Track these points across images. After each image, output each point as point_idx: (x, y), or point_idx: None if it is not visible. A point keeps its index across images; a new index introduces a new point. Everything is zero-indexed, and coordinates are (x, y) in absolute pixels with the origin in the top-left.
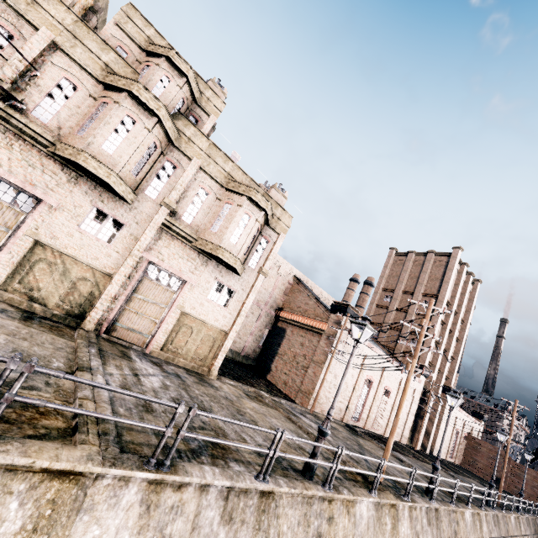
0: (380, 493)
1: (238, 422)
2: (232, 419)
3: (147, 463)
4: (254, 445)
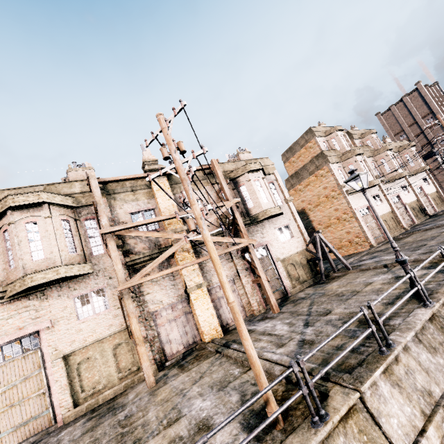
0: None
1: None
2: None
3: None
4: None
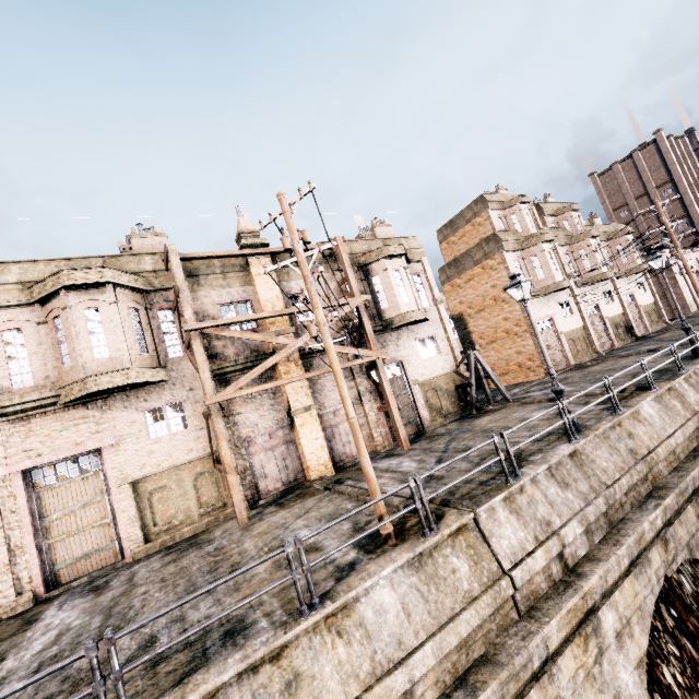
0: None
1: None
2: None
3: None
4: None
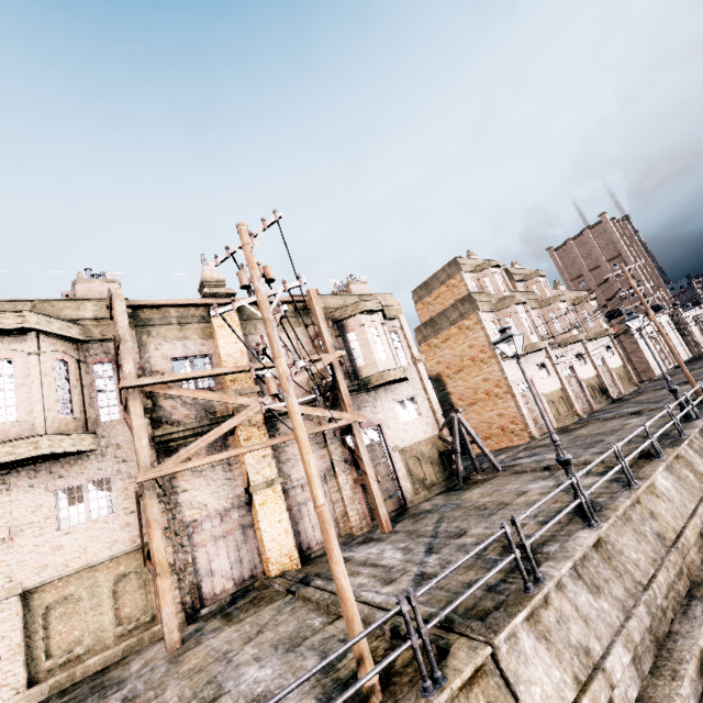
0: None
1: None
2: None
3: None
4: None
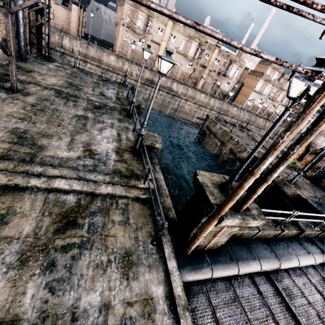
0: None
1: None
2: None
3: None
4: None
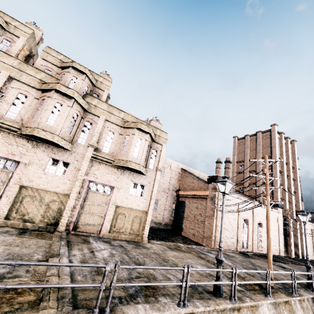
0: (274, 294)
1: (153, 267)
2: (159, 266)
3: (92, 313)
4: (176, 280)
